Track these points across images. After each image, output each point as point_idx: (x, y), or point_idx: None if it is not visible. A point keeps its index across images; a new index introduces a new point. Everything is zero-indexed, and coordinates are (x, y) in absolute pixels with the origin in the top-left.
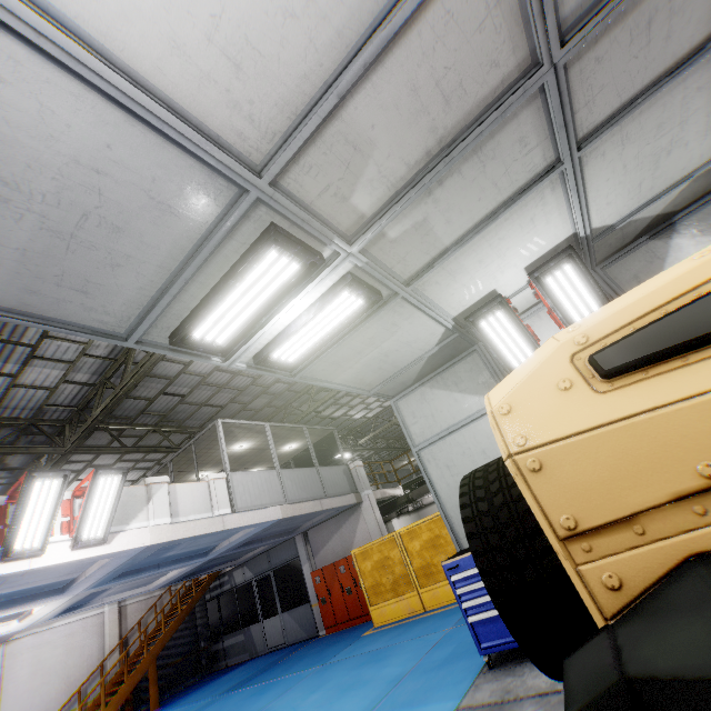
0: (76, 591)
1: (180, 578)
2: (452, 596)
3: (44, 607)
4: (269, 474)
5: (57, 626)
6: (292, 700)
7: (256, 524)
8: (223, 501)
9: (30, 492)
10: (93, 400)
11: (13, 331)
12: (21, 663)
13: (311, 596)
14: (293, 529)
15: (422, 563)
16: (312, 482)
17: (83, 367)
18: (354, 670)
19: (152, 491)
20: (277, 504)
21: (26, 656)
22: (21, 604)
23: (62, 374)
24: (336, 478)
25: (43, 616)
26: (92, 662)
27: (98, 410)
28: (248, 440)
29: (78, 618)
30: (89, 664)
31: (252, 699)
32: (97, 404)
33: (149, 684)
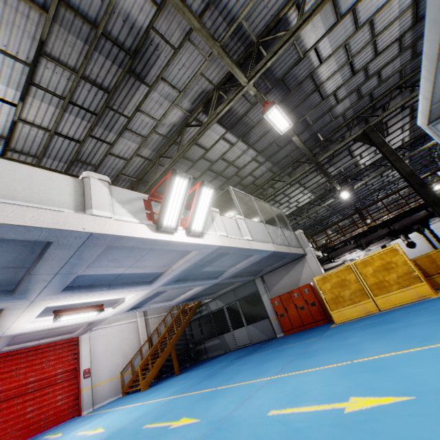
0: (156, 285)
1: (189, 298)
2: (404, 299)
3: (134, 296)
4: (261, 225)
5: (113, 325)
6: (331, 345)
7: (263, 251)
8: (247, 232)
9: (173, 184)
10: (146, 174)
11: (121, 102)
12: (98, 343)
13: (270, 314)
14: (257, 272)
15: (375, 281)
16: (281, 236)
17: (150, 143)
18: (372, 329)
19: (213, 215)
20: (270, 243)
21: (100, 339)
22: (131, 286)
23: (136, 148)
24: (291, 237)
25: (126, 306)
26: (134, 348)
27: (158, 174)
28: (236, 210)
29: (124, 322)
30: (133, 349)
31: (278, 354)
32: (155, 172)
33: (172, 360)
